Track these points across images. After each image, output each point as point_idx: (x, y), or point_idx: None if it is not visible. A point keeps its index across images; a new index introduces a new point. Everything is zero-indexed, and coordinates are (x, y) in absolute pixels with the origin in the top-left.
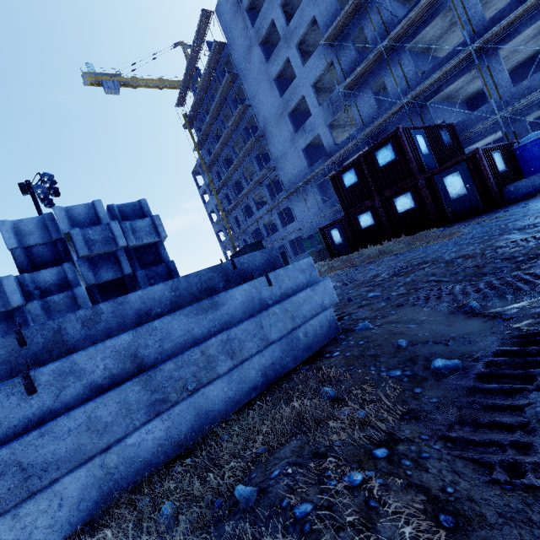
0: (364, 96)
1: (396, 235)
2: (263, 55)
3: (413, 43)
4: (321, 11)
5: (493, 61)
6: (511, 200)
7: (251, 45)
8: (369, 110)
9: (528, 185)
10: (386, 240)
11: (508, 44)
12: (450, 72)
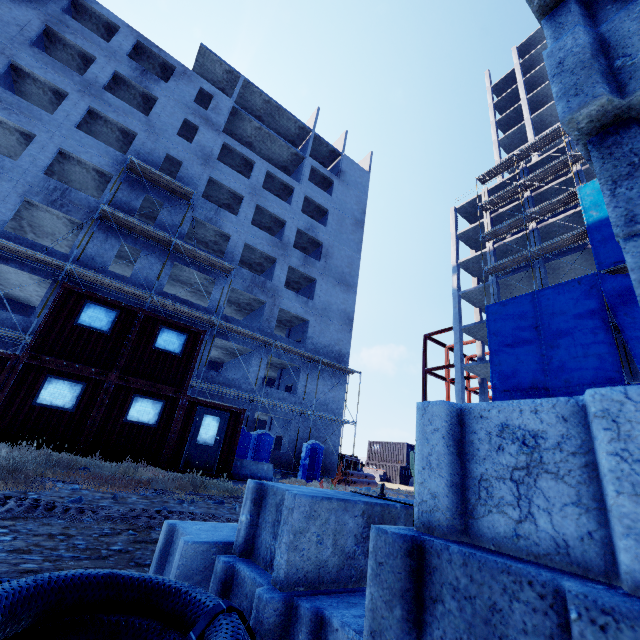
0: (109, 241)
1: (92, 450)
2: (36, 34)
3: (181, 266)
4: (146, 143)
5: (210, 340)
6: (236, 475)
7: (33, 3)
8: (99, 257)
9: (249, 467)
10: (67, 449)
11: (222, 339)
12: (187, 316)
